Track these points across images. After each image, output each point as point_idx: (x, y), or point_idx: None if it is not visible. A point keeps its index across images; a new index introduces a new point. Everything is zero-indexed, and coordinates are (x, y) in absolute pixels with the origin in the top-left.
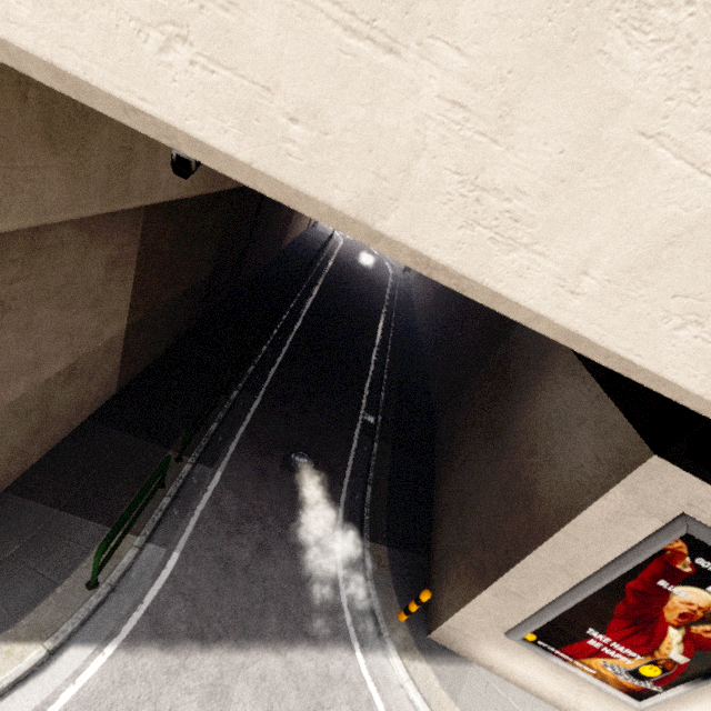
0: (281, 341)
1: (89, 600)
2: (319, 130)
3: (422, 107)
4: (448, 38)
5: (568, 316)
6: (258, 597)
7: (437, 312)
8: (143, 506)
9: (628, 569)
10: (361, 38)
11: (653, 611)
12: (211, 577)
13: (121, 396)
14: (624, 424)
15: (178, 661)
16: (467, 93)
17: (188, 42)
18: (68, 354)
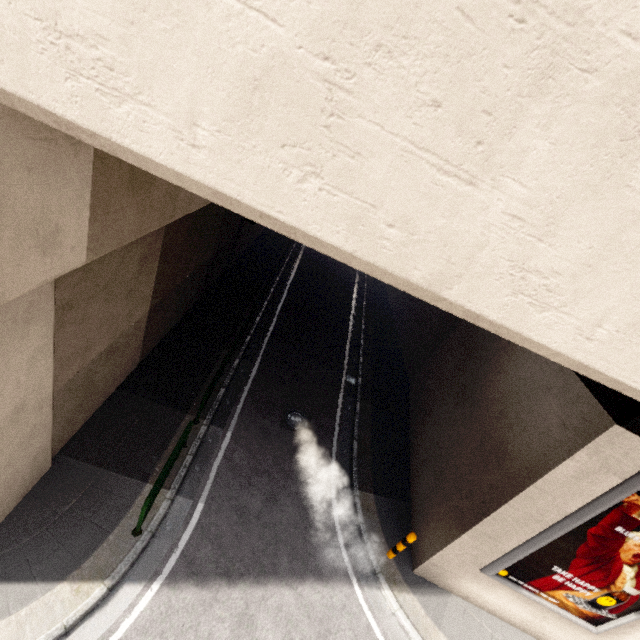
0: (271, 312)
1: (135, 545)
2: (408, 232)
3: (489, 218)
4: (514, 176)
5: (582, 354)
6: (270, 540)
7: None
8: (172, 464)
9: (590, 517)
10: (450, 175)
11: (611, 552)
12: (231, 523)
13: (143, 367)
14: (587, 396)
15: (211, 595)
16: (524, 210)
17: (320, 177)
18: (108, 338)
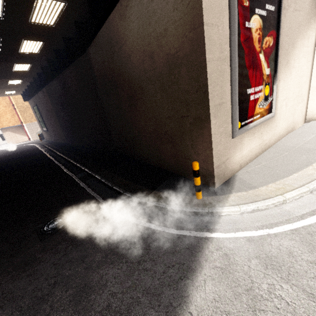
0: None
1: None
2: None
3: None
4: None
5: None
6: None
7: (67, 126)
8: None
9: (237, 22)
10: None
11: (253, 49)
12: None
13: None
14: None
15: None
16: None
17: None
18: None
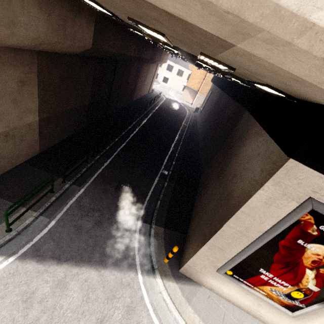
0: (126, 137)
1: (5, 237)
2: None
3: None
4: None
5: None
6: (91, 244)
7: (206, 127)
8: (40, 198)
9: (278, 232)
10: None
11: (296, 259)
12: (69, 233)
13: (42, 154)
14: (277, 149)
15: (44, 268)
16: None
17: None
18: (2, 125)
